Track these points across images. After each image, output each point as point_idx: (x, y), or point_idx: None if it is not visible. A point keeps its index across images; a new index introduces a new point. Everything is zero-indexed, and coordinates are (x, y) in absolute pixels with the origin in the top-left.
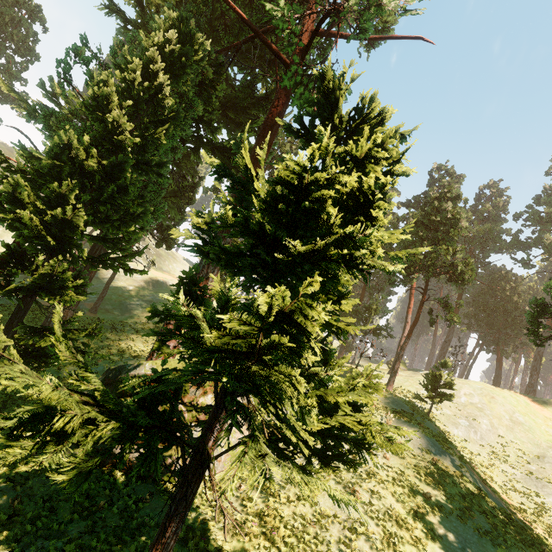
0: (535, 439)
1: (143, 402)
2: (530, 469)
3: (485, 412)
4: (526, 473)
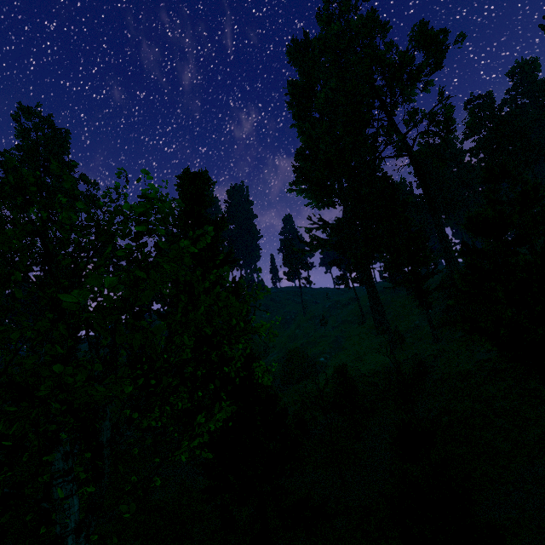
0: None
1: None
2: None
3: None
4: None
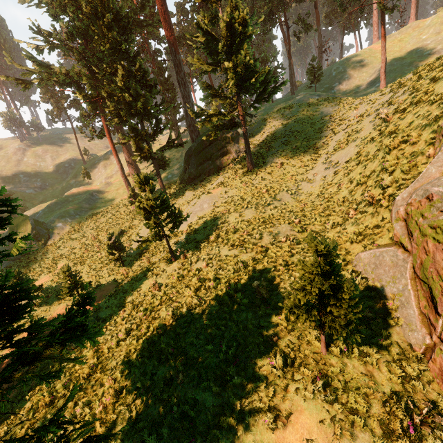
0: (373, 66)
1: (217, 125)
2: (368, 81)
3: (346, 72)
4: (367, 84)
